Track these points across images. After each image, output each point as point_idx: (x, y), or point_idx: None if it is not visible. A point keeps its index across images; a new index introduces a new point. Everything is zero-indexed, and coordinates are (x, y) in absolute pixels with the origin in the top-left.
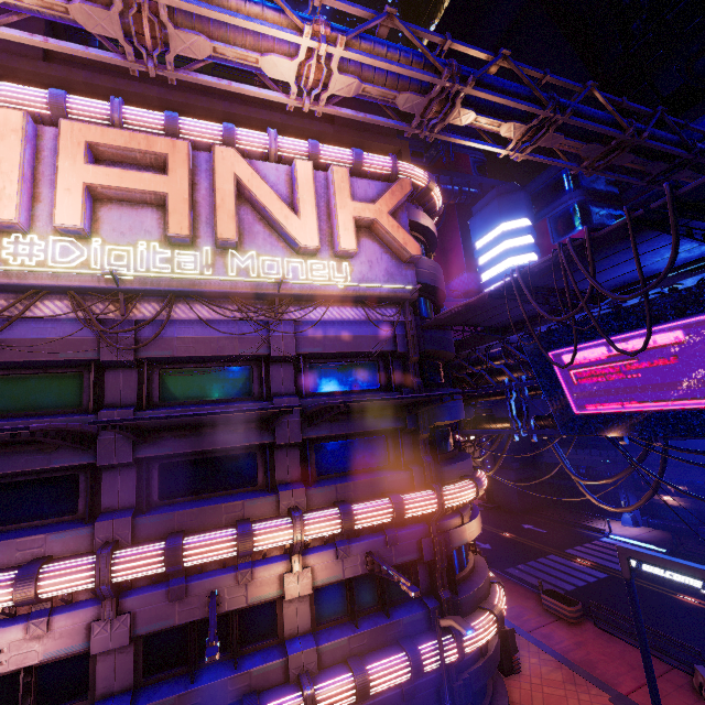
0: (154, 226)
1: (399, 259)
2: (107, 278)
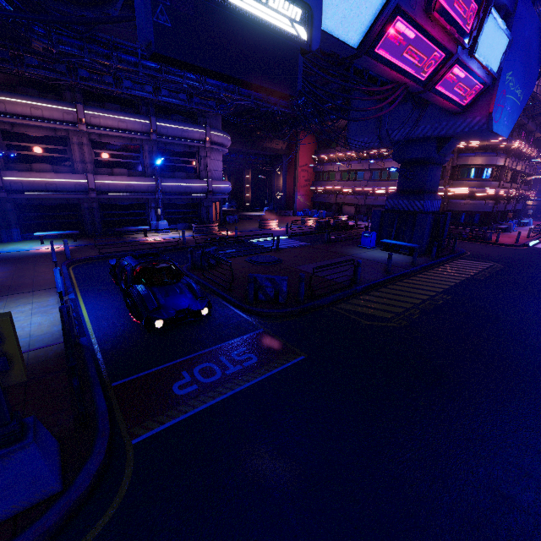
0: None
1: None
2: None
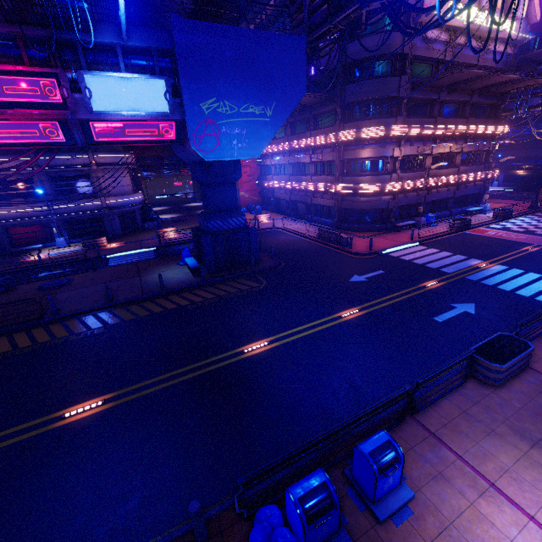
0: None
1: (527, 22)
2: (464, 24)
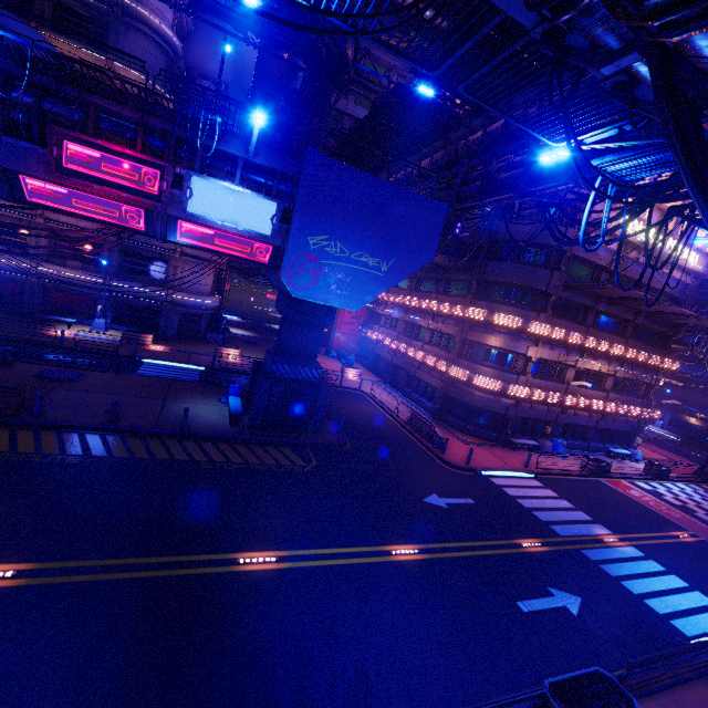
0: (656, 220)
1: None
2: (637, 240)
